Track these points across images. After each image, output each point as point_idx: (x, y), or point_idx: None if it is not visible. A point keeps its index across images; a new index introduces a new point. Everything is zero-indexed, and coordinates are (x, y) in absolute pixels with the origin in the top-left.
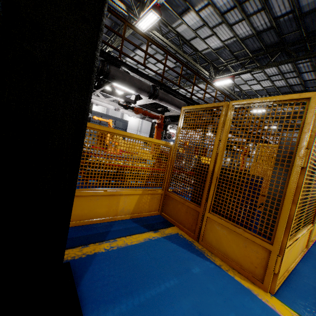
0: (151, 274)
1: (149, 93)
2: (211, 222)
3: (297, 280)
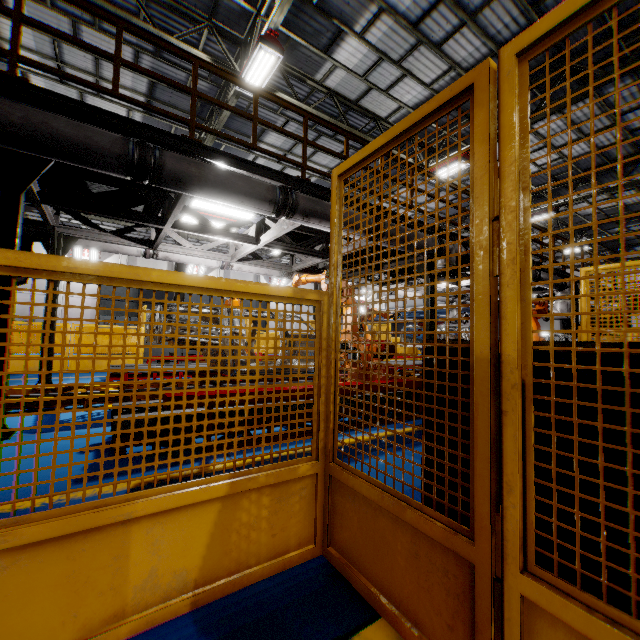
0: None
1: (274, 202)
2: (550, 631)
3: None
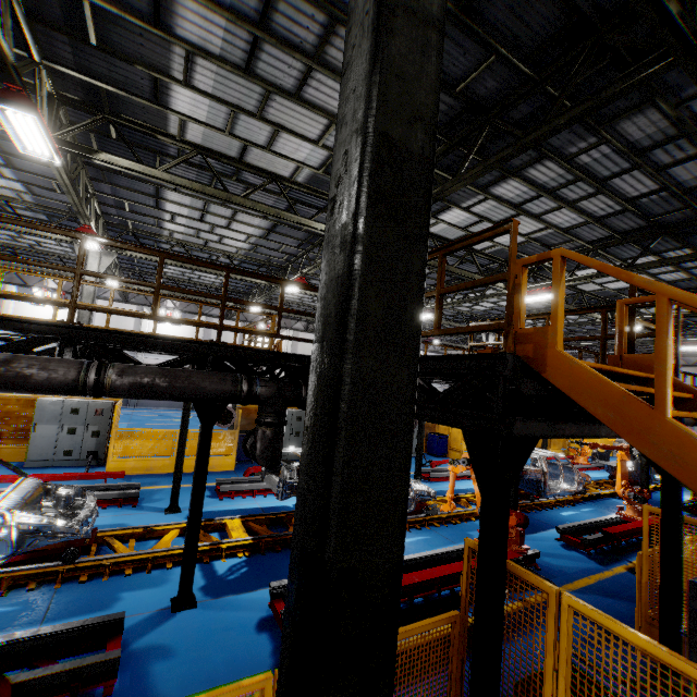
0: None
1: None
2: None
3: None
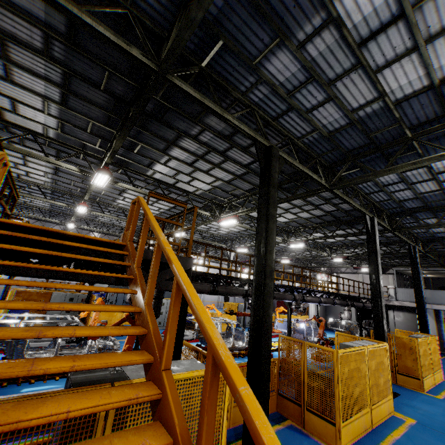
0: (287, 444)
1: (243, 295)
2: (308, 414)
3: (357, 444)
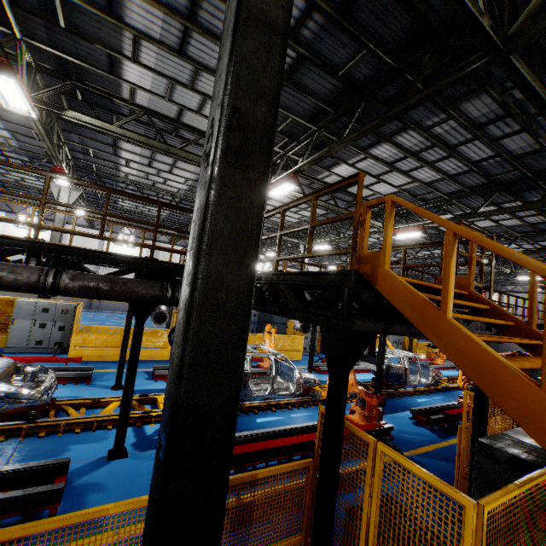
0: None
1: None
2: None
3: None
